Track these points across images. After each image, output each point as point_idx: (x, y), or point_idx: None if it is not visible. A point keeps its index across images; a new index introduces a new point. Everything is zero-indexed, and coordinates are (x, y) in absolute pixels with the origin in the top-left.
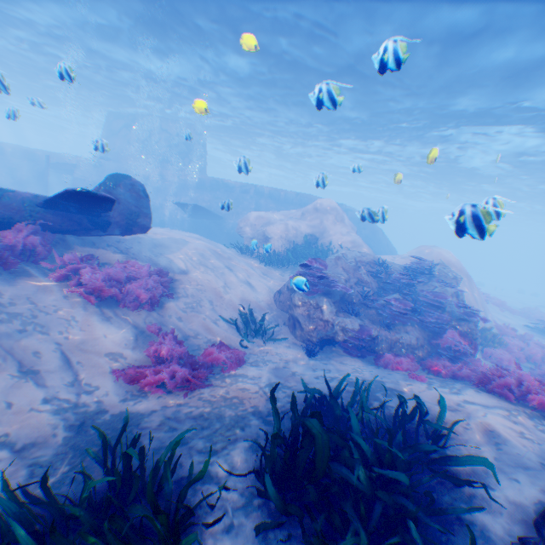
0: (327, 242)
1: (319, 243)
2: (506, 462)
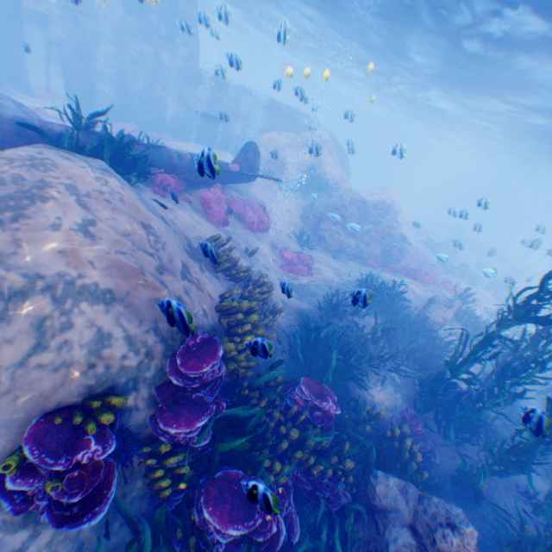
0: (322, 173)
1: (317, 173)
2: (415, 298)
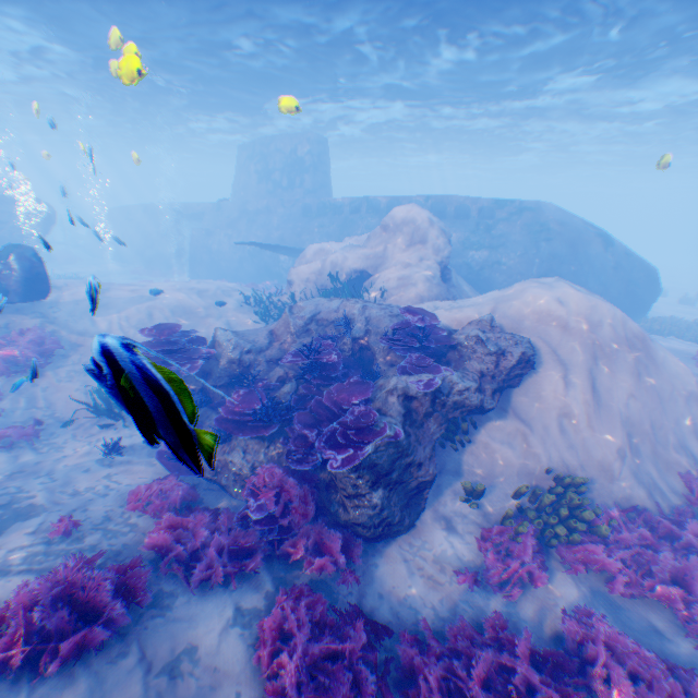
0: (374, 281)
1: (365, 283)
2: None
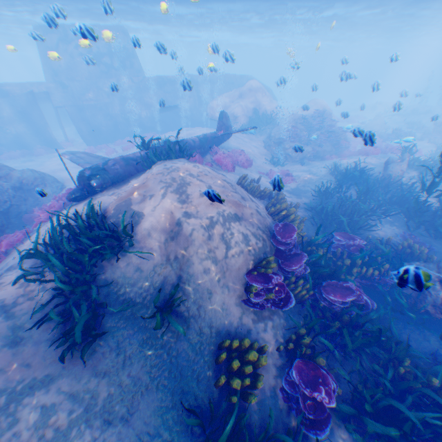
0: (263, 110)
1: (259, 112)
2: (373, 166)
